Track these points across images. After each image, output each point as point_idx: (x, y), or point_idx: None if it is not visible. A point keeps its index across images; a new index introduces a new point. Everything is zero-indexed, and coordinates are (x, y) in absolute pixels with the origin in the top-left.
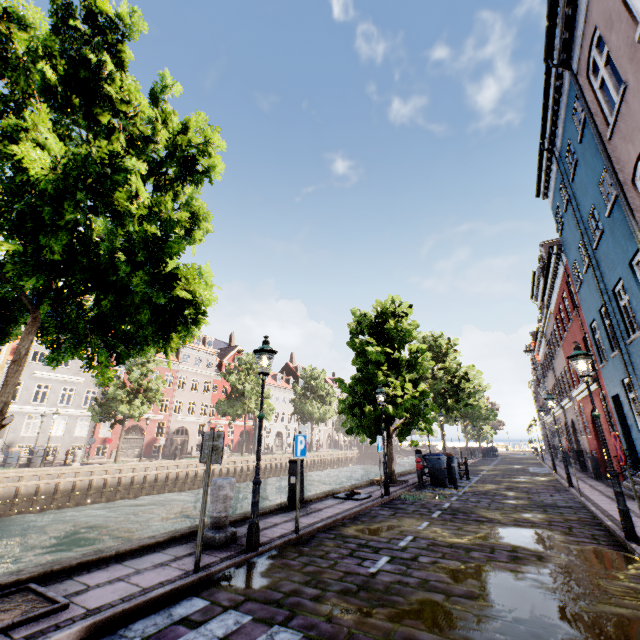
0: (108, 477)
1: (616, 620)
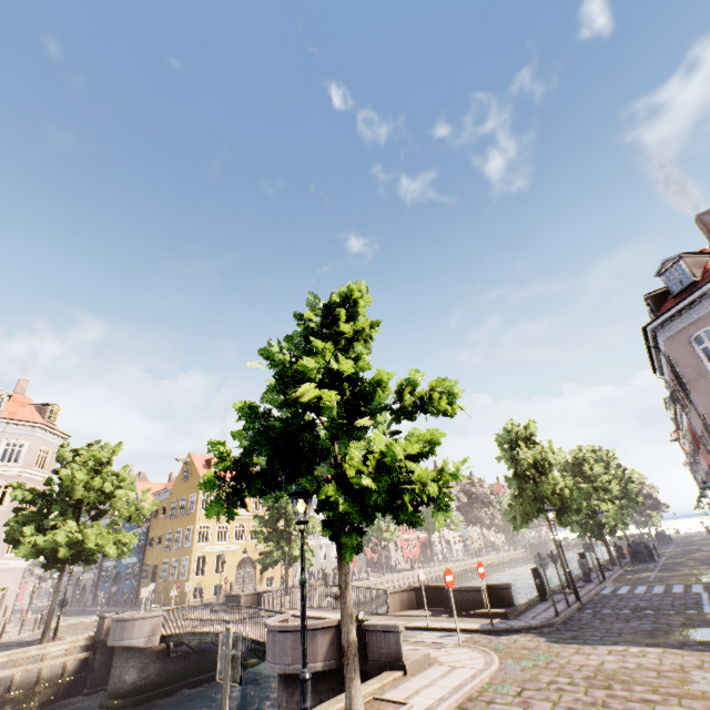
0: (389, 585)
1: None
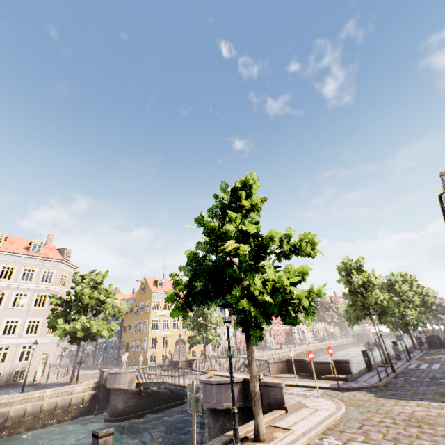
0: (267, 358)
1: None
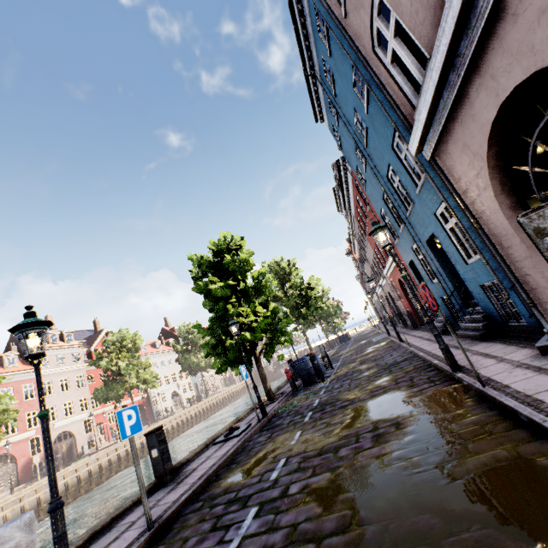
0: None
1: (484, 477)
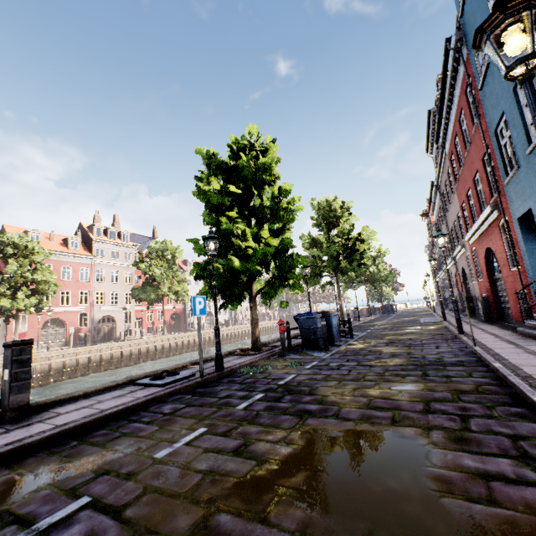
0: (1, 371)
1: None
